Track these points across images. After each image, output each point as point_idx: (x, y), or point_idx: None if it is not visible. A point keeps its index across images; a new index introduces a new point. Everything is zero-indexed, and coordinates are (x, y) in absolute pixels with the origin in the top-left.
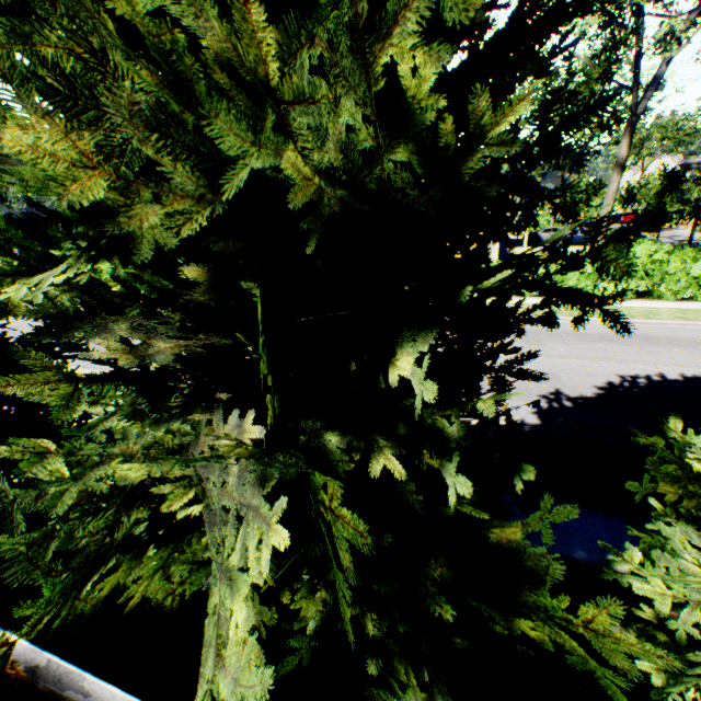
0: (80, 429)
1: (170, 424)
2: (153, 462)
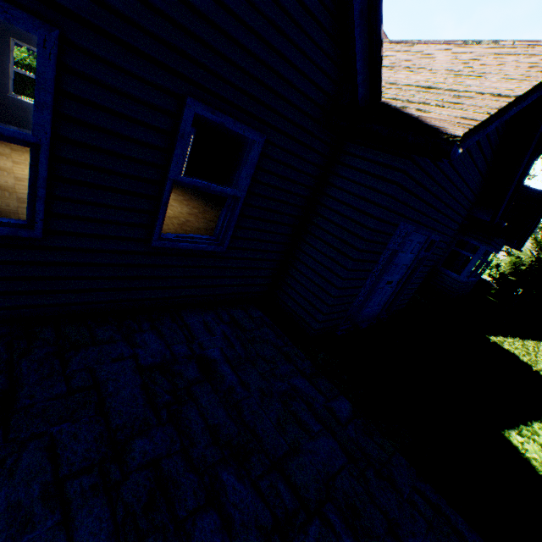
0: None
1: None
2: None
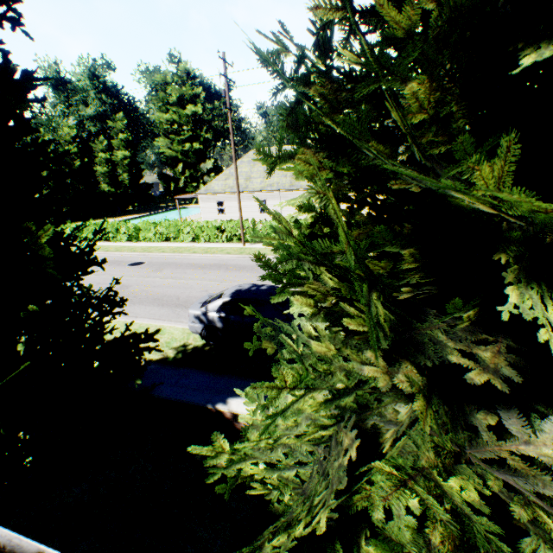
0: (275, 414)
1: (340, 400)
2: (459, 473)
